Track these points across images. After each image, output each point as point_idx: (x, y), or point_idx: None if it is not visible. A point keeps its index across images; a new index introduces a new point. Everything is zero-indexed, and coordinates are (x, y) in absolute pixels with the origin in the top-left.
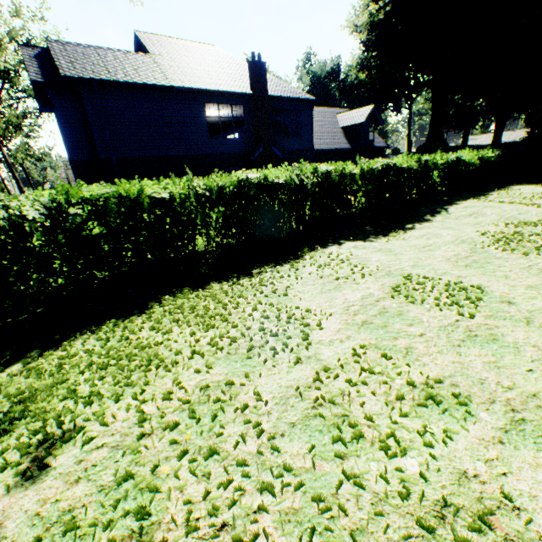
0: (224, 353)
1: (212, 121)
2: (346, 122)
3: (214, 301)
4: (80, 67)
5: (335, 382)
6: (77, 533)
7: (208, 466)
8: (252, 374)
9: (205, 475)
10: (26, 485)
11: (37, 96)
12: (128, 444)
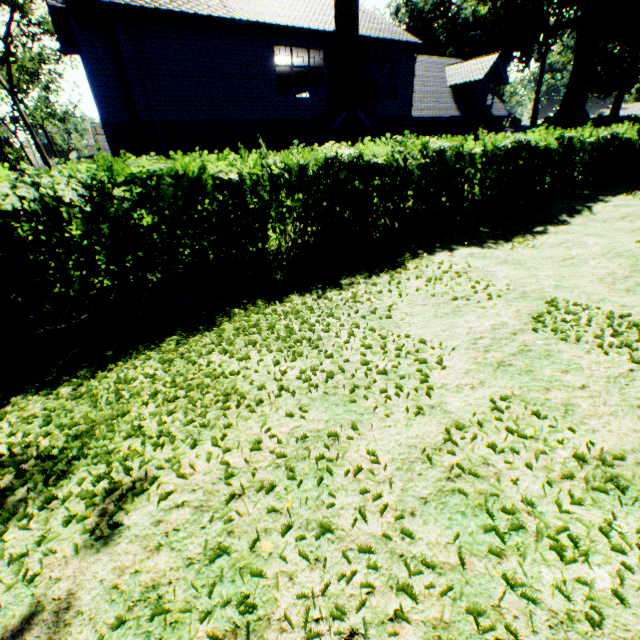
0: (320, 392)
1: (280, 73)
2: (458, 78)
3: (297, 320)
4: None
5: (473, 445)
6: (167, 618)
7: (321, 547)
8: (362, 426)
9: (318, 560)
10: (97, 547)
11: (57, 31)
12: (215, 507)
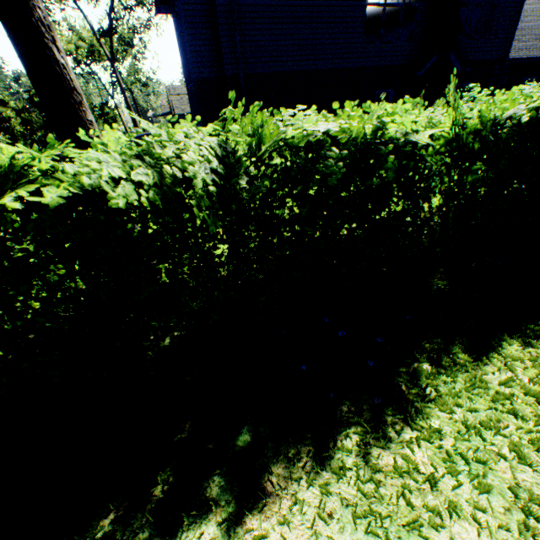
0: None
1: None
2: None
3: None
4: None
5: None
6: None
7: None
8: None
9: None
10: None
11: None
12: None
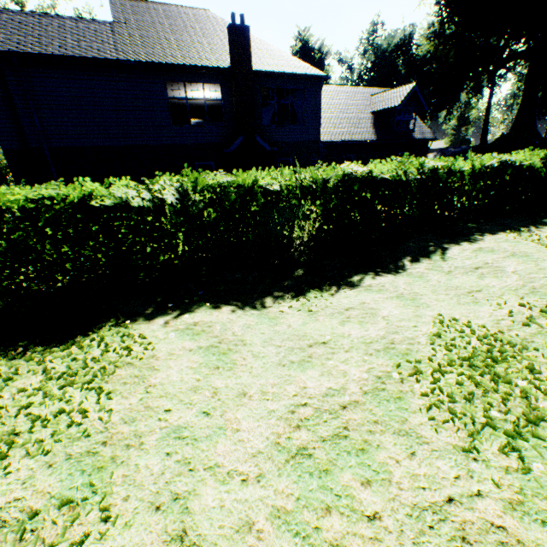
0: None
1: (214, 104)
2: (379, 105)
3: None
4: (5, 38)
5: None
6: None
7: None
8: None
9: None
10: None
11: None
12: None
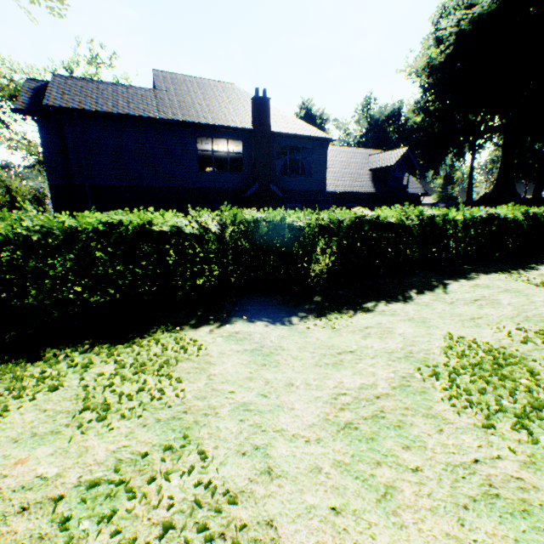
0: None
1: (231, 156)
2: (376, 164)
3: None
4: (69, 98)
5: None
6: None
7: None
8: None
9: None
10: None
11: None
12: None
